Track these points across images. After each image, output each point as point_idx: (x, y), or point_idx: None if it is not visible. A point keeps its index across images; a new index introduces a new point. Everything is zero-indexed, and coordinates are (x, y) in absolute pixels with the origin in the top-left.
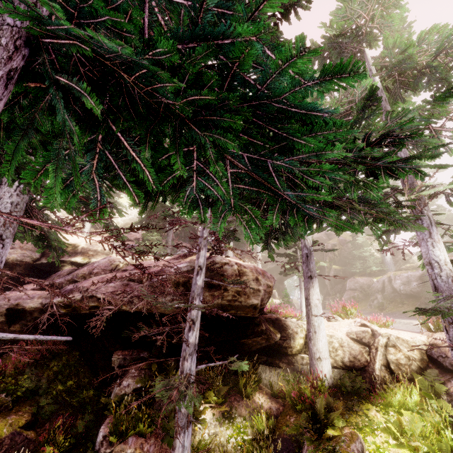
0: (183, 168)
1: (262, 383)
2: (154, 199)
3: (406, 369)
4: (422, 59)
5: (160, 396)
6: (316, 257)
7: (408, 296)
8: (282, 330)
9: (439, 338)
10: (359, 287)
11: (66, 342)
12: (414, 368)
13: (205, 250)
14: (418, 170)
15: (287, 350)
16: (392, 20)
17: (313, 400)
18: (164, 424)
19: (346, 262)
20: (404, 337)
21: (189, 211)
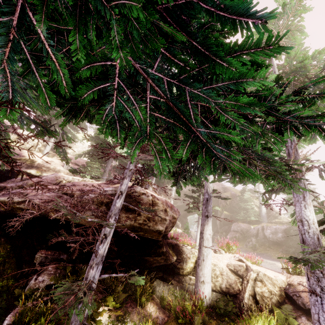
0: (82, 50)
1: (155, 295)
2: (79, 116)
3: (268, 301)
4: (312, 72)
5: (57, 300)
6: (213, 203)
7: (274, 243)
8: (178, 254)
9: (295, 280)
10: (240, 230)
11: (2, 235)
12: (274, 301)
13: (128, 179)
14: (323, 130)
15: (180, 271)
16: (295, 41)
17: (192, 316)
18: (64, 321)
19: (234, 210)
20: (269, 275)
21: (106, 131)
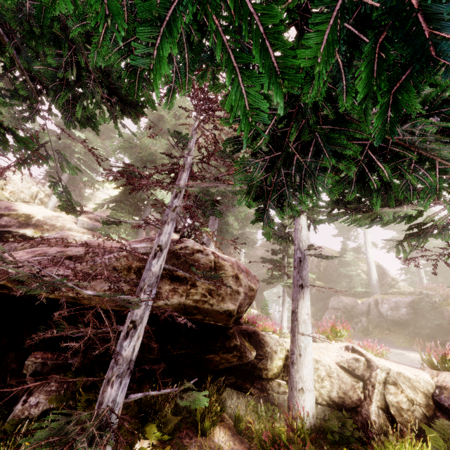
0: None
1: (226, 413)
2: None
3: (409, 416)
4: None
5: None
6: None
7: (395, 323)
8: (258, 346)
9: (448, 380)
10: (342, 306)
11: None
12: (418, 416)
13: (172, 225)
14: None
15: (262, 373)
16: None
17: (289, 448)
18: None
19: (330, 279)
20: (405, 373)
21: None
